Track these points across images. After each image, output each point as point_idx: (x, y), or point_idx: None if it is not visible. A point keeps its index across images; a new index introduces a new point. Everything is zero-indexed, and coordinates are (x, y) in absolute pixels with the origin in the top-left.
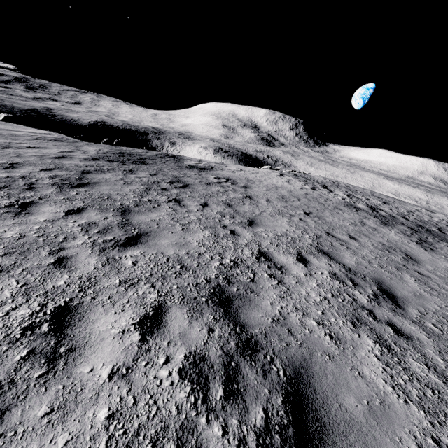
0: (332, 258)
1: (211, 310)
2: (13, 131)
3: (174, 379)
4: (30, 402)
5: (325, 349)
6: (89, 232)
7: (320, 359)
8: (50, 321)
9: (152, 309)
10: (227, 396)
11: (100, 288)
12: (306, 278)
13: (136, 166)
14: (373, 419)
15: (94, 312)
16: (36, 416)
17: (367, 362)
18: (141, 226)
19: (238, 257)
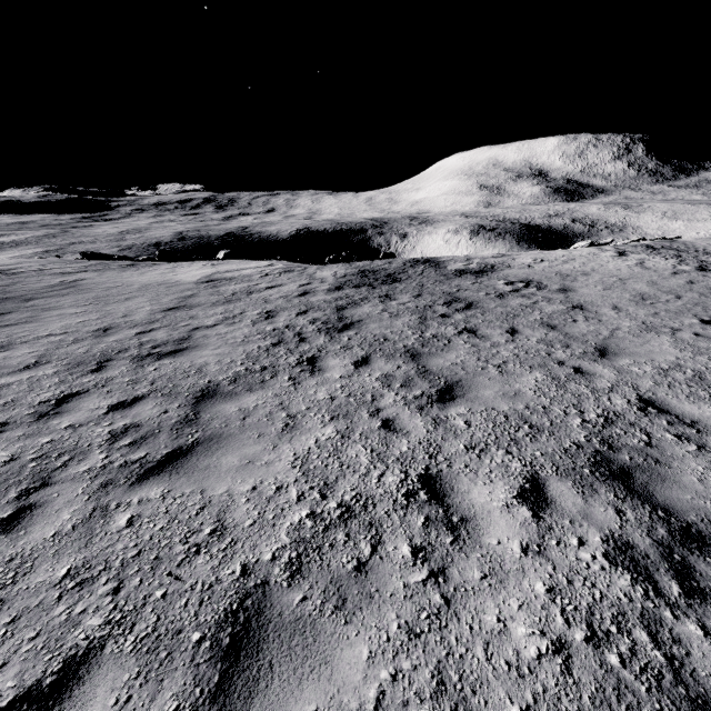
0: None
1: (606, 485)
2: (241, 270)
3: (603, 564)
4: (460, 565)
5: None
6: (392, 387)
7: None
8: (423, 489)
9: (524, 480)
10: (687, 594)
11: (448, 454)
12: None
13: (389, 287)
14: None
15: (460, 482)
16: (474, 578)
17: None
18: (445, 373)
19: (606, 409)
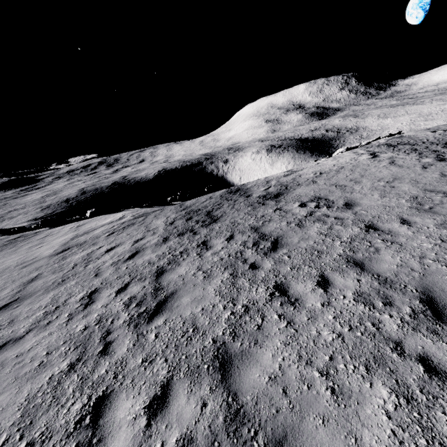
0: None
1: None
2: (96, 229)
3: None
4: None
5: None
6: None
7: None
8: None
9: None
10: None
11: None
12: None
13: (207, 230)
14: None
15: None
16: None
17: None
18: (262, 414)
19: None
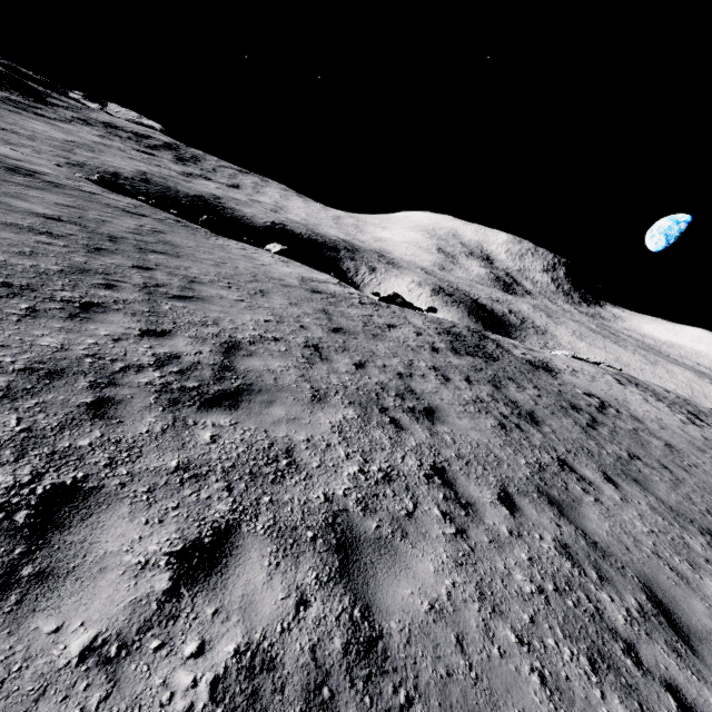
0: None
1: None
2: (324, 283)
3: None
4: None
5: None
6: (676, 526)
7: None
8: None
9: None
10: None
11: None
12: None
13: (499, 366)
14: None
15: None
16: None
17: None
18: (687, 515)
19: None
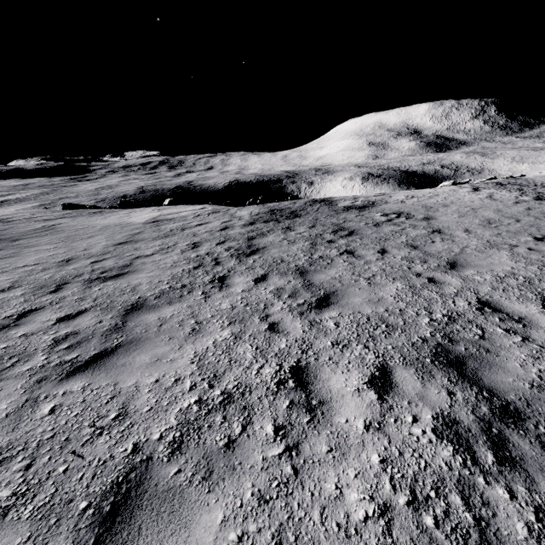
0: None
1: (442, 372)
2: (180, 213)
3: (431, 438)
4: (312, 441)
5: None
6: (281, 298)
7: None
8: (292, 378)
9: (375, 369)
10: (500, 462)
11: (317, 349)
12: None
13: (290, 221)
14: None
15: (323, 371)
16: (322, 451)
17: None
18: (325, 286)
19: (451, 310)
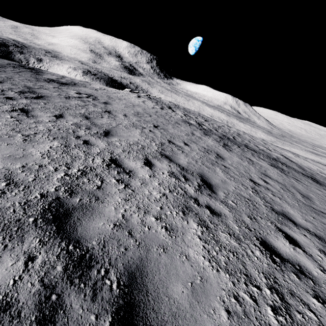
0: (172, 160)
1: (39, 231)
2: None
3: None
4: None
5: (160, 242)
6: None
7: (155, 254)
8: None
9: None
10: None
11: None
12: (150, 179)
13: None
14: (195, 300)
15: None
16: None
17: (192, 244)
18: None
19: (87, 166)
